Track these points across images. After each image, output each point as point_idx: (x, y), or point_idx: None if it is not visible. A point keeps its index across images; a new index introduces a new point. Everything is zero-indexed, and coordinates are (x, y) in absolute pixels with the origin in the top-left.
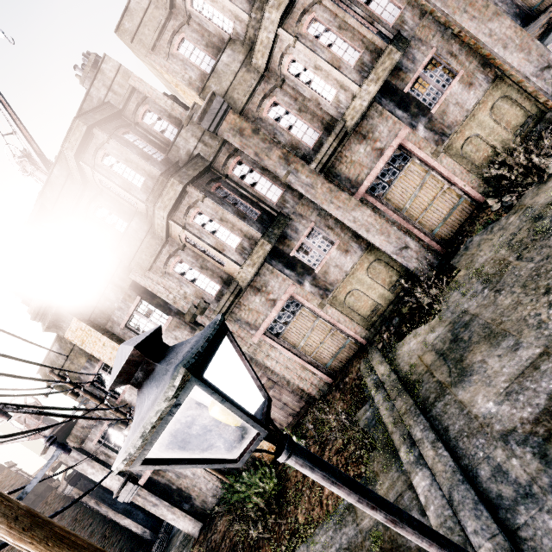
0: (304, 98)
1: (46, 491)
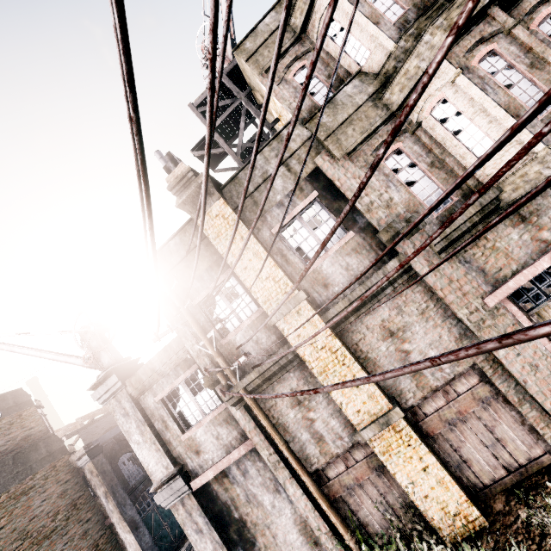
0: None
1: (59, 451)
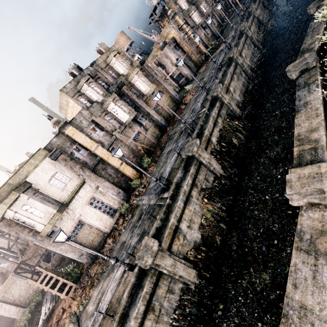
0: (201, 11)
1: None
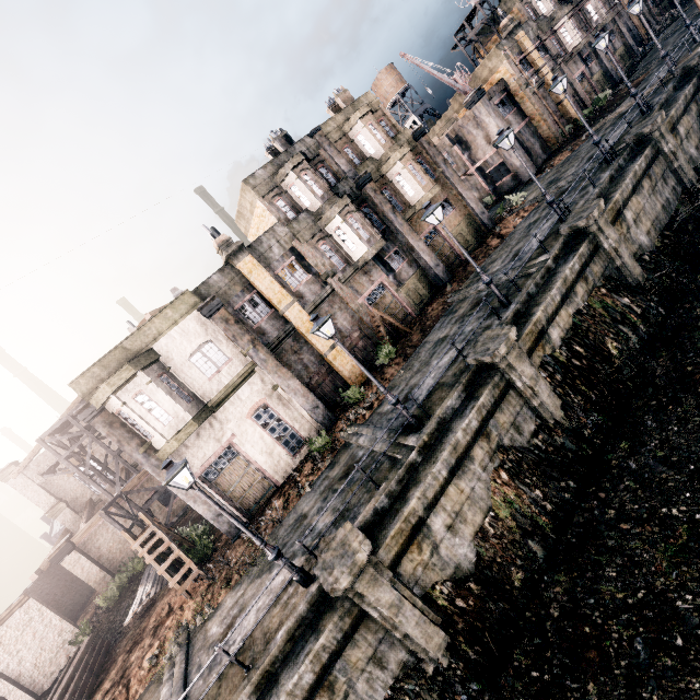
0: (587, 17)
1: None
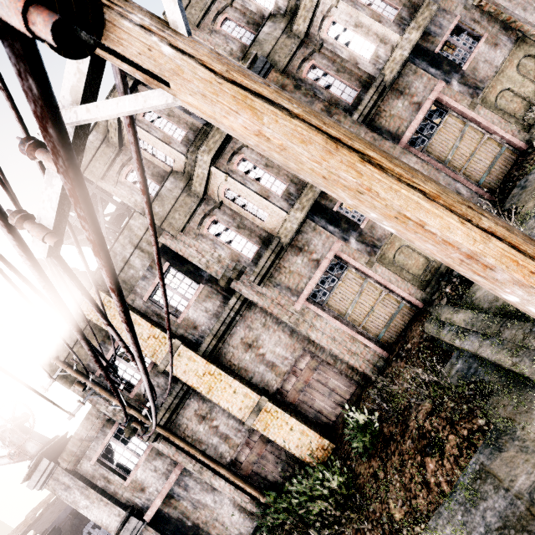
0: (341, 60)
1: None
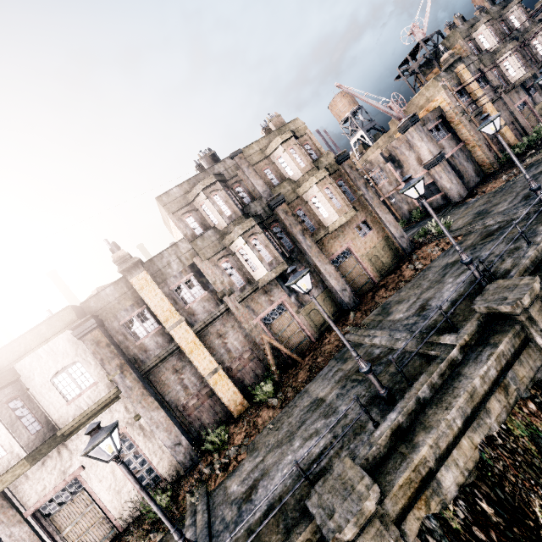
0: (533, 52)
1: None
